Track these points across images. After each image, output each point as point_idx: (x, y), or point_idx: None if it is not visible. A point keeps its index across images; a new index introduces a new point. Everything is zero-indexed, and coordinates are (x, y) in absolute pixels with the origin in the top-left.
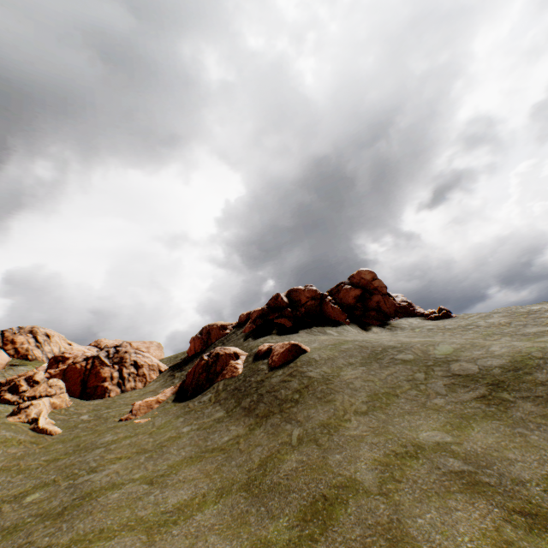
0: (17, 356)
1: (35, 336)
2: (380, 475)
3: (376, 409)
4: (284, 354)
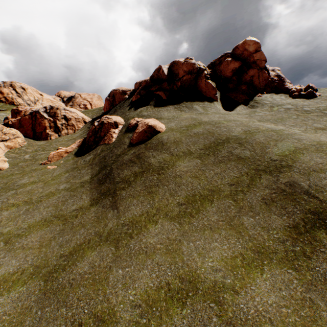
0: (8, 103)
1: (14, 89)
2: (137, 320)
3: (184, 215)
4: (141, 134)
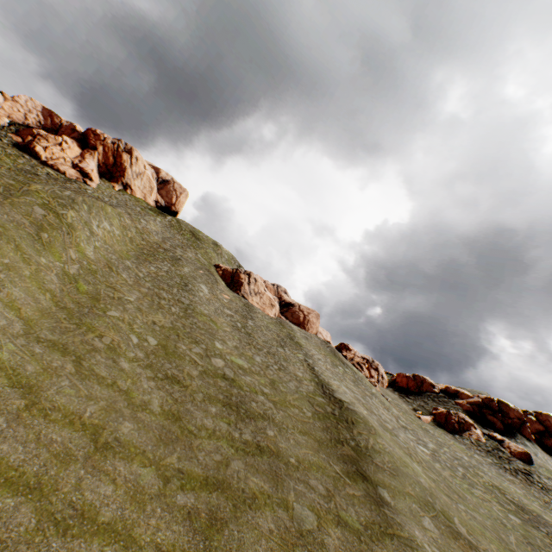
0: None
1: None
2: None
3: None
4: (521, 453)
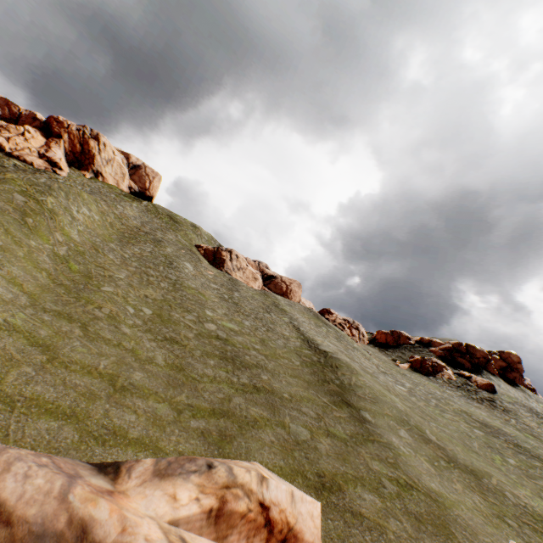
0: None
1: None
2: None
3: (541, 428)
4: (485, 385)
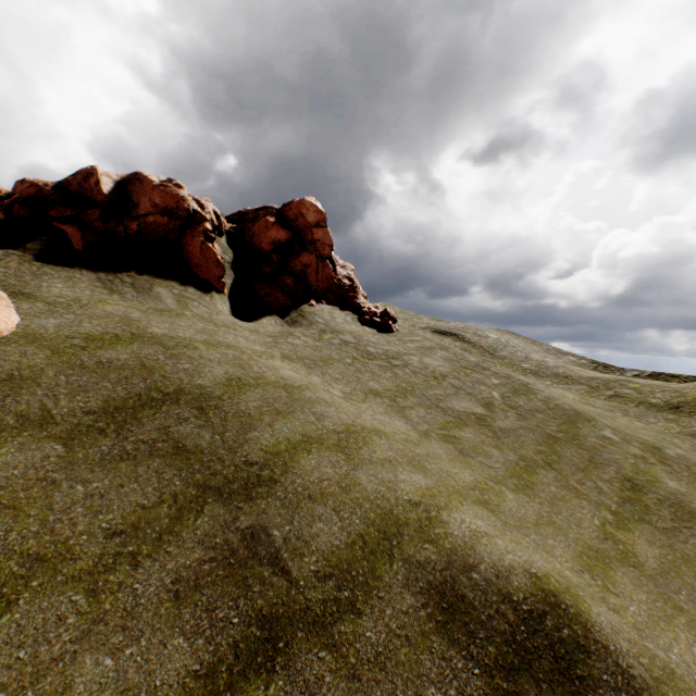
0: None
1: None
2: None
3: None
4: None
